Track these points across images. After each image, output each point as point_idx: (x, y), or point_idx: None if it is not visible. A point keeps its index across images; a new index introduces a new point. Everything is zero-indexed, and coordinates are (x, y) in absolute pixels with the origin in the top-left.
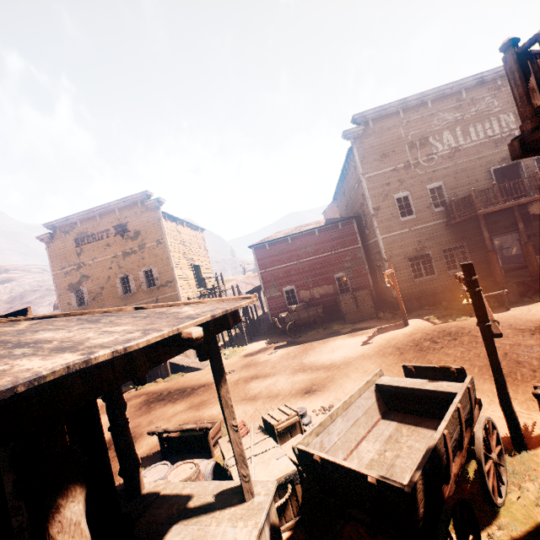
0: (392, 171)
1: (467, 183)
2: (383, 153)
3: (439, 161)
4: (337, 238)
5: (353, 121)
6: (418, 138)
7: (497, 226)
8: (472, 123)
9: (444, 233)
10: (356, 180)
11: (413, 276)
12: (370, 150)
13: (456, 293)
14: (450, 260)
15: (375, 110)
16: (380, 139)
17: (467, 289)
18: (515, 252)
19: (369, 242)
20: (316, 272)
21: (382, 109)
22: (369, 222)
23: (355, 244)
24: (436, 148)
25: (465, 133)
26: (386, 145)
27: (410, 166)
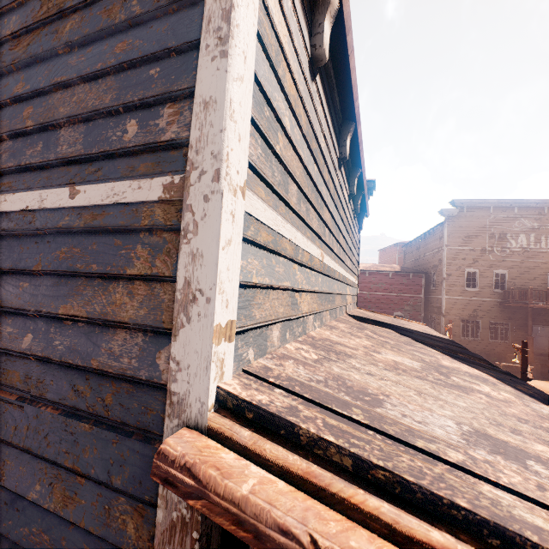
0: (470, 250)
1: (526, 278)
2: (467, 234)
3: (509, 254)
4: (406, 285)
5: (451, 203)
6: (499, 232)
7: (539, 318)
8: (545, 234)
9: (496, 310)
10: (438, 246)
11: (461, 334)
12: (458, 229)
13: (491, 357)
14: (492, 331)
15: (471, 201)
16: (468, 223)
17: (521, 353)
18: (546, 342)
19: (430, 296)
20: (380, 305)
21: (478, 202)
22: (438, 282)
23: (419, 294)
24: (510, 244)
25: (537, 240)
26: (472, 229)
27: (485, 251)
